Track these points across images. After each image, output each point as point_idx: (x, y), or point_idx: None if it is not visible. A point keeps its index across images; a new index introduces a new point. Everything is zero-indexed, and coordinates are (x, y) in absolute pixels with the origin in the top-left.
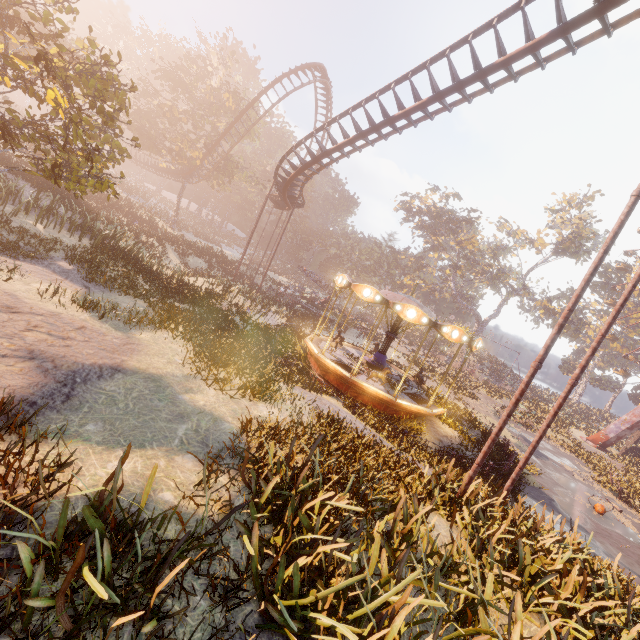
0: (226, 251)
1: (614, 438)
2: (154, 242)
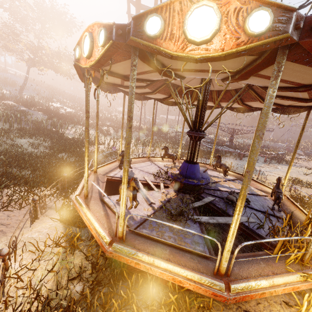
0: (178, 129)
1: None
2: (110, 129)
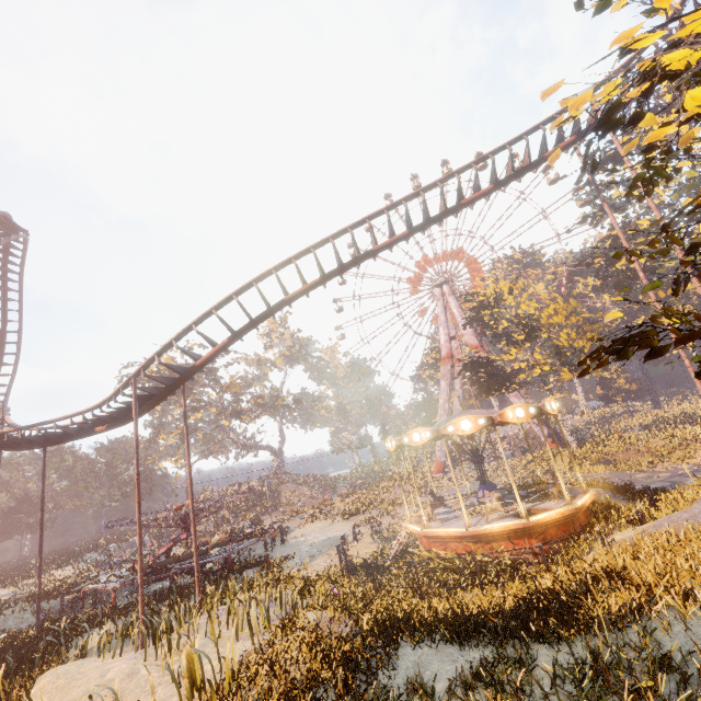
0: None
1: (445, 460)
2: None
